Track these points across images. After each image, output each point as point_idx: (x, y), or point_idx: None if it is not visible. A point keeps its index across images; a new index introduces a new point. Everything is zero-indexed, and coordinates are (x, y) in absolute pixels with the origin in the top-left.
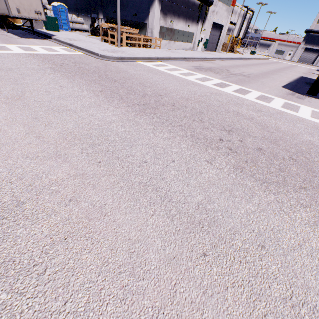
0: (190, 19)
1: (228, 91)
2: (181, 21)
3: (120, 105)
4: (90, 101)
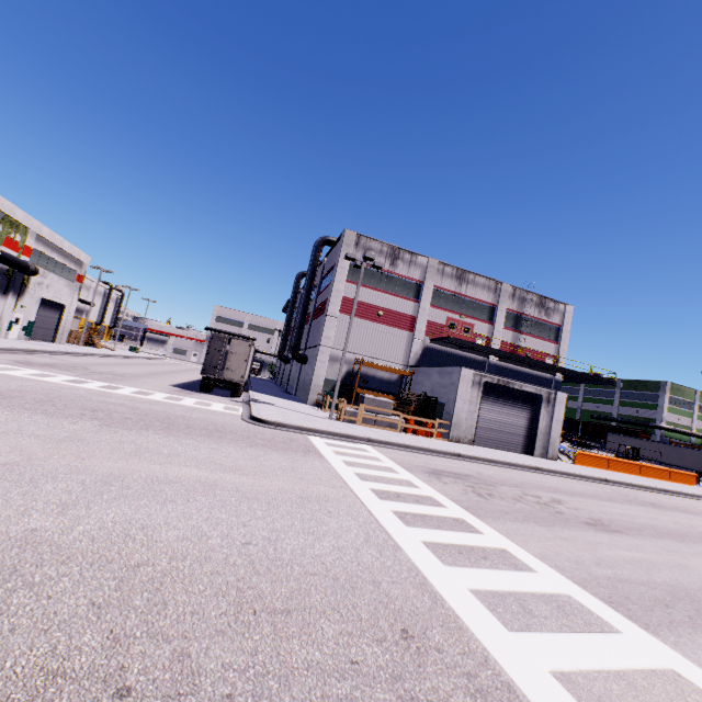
0: None
1: (89, 387)
2: None
3: None
4: None
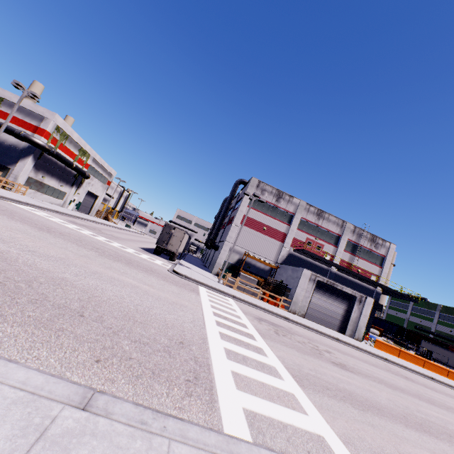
0: (65, 181)
1: (99, 239)
2: (54, 179)
3: (24, 224)
4: (0, 217)
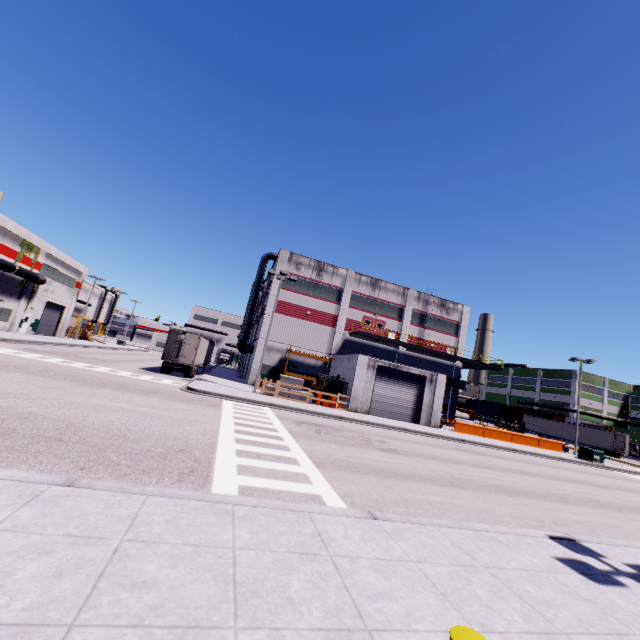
0: (6, 293)
1: (75, 366)
2: None
3: None
4: None
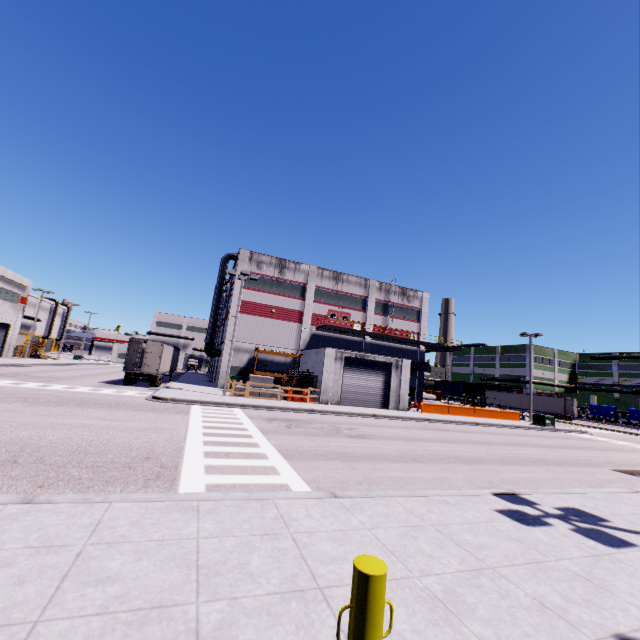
0: None
1: (27, 386)
2: None
3: None
4: None
